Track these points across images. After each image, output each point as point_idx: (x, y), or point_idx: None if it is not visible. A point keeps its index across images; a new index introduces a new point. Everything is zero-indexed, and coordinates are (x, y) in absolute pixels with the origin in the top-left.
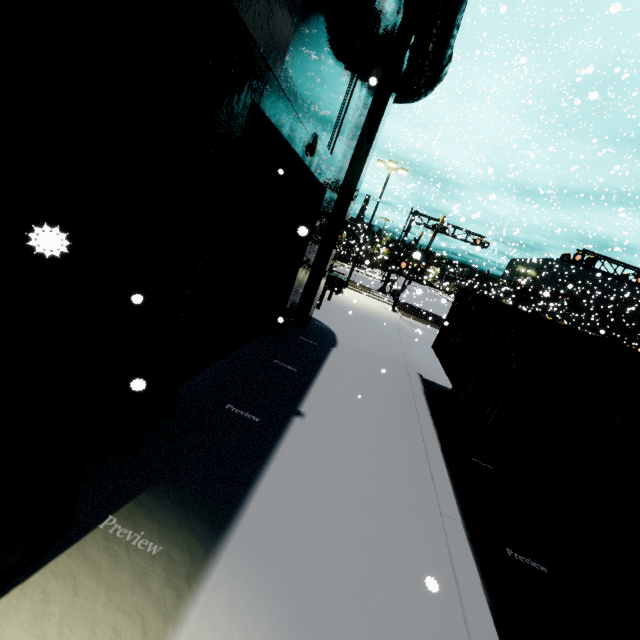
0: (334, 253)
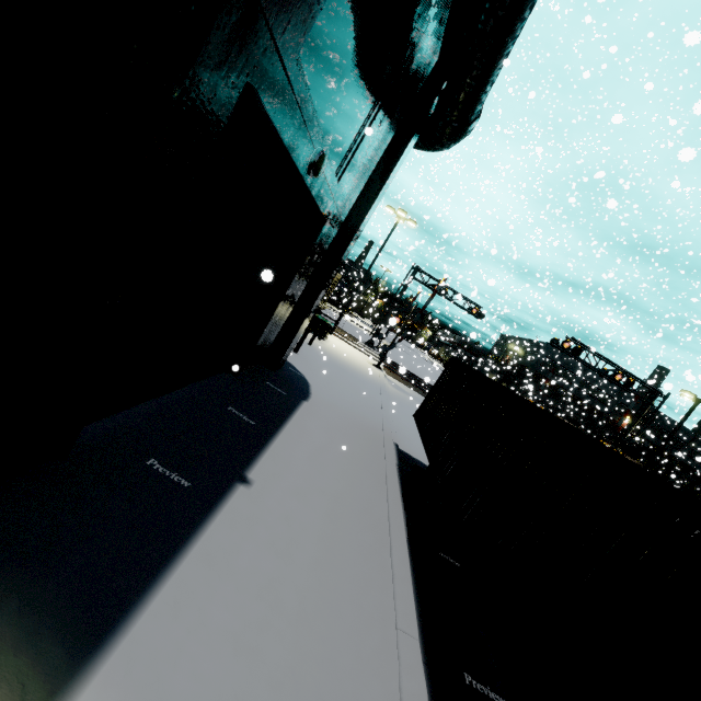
0: (324, 293)
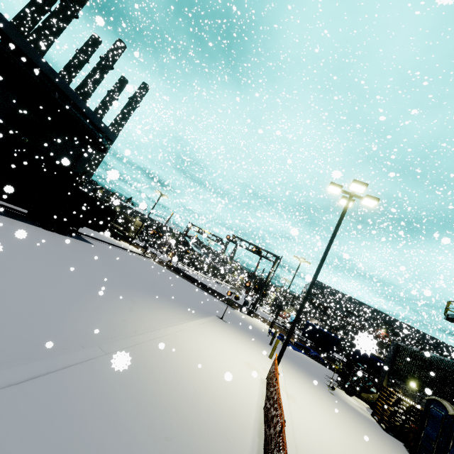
0: None
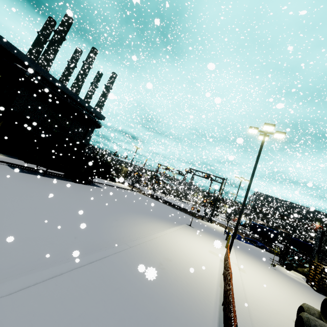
0: None
